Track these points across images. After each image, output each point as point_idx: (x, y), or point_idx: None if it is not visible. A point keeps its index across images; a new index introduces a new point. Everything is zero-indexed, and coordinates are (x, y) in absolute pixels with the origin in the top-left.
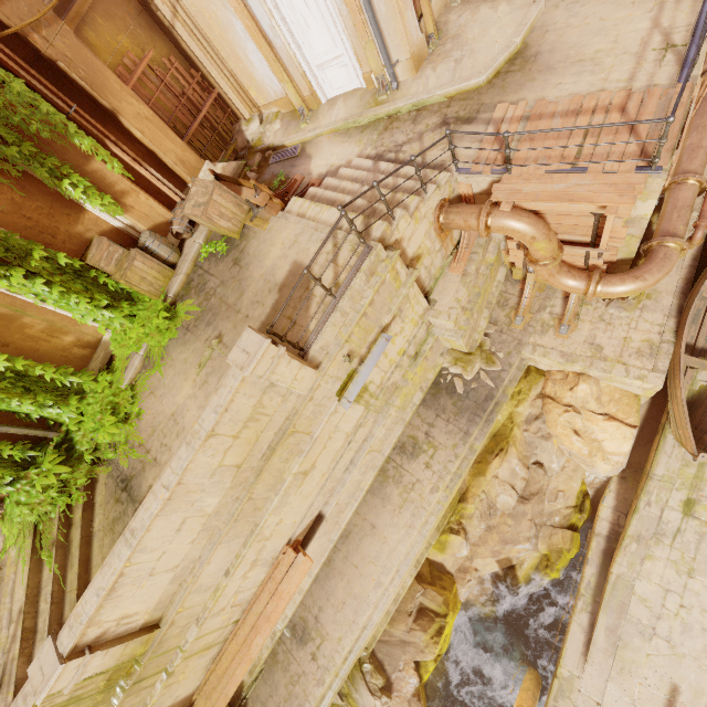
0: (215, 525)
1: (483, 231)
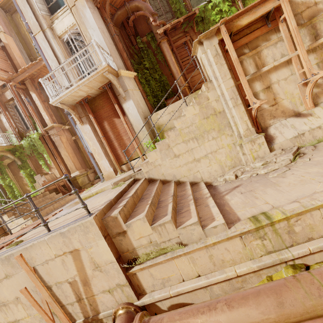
0: None
1: None
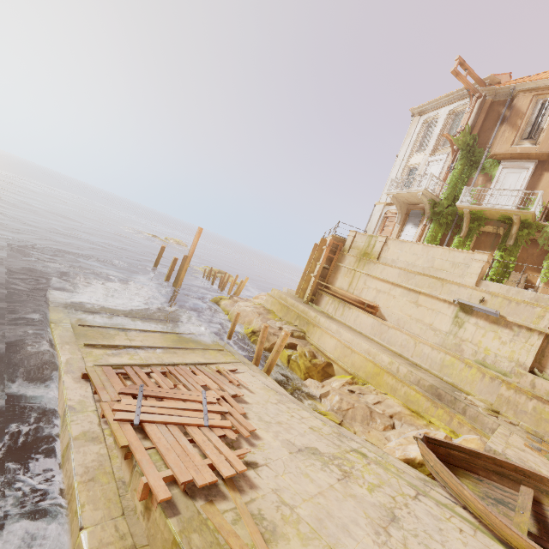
0: (408, 268)
1: None
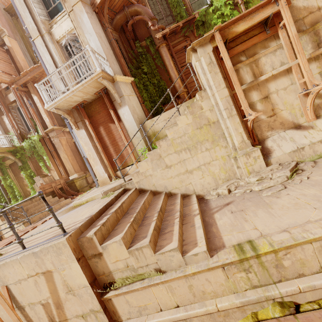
0: None
1: None
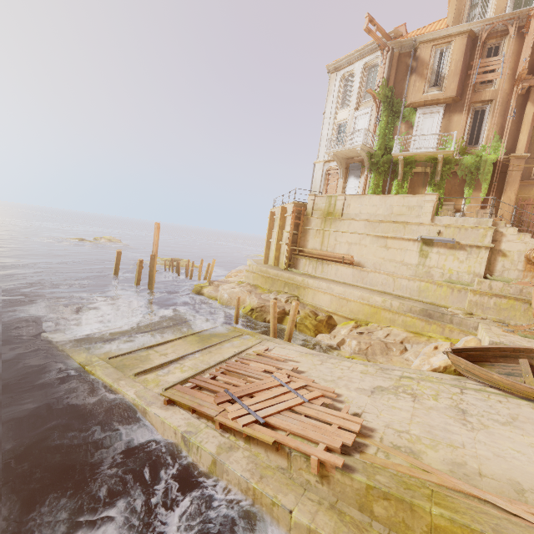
0: (371, 218)
1: (532, 252)
